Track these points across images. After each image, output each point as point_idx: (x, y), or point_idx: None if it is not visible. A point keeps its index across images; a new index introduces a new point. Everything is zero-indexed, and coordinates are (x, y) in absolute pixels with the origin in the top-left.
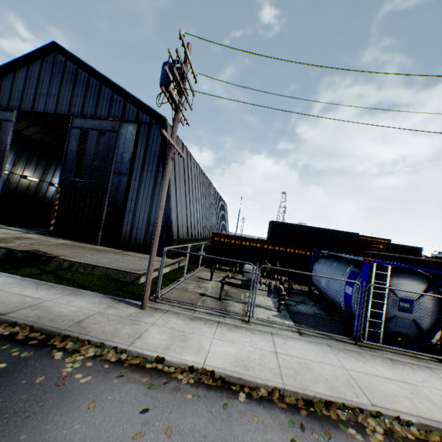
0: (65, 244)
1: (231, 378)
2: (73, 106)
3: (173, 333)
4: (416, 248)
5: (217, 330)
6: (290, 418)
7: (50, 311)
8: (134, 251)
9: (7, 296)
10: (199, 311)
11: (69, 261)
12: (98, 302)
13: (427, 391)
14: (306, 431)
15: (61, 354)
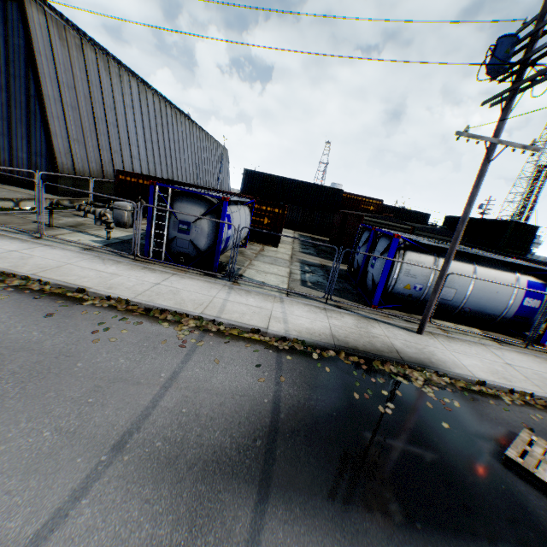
0: None
1: None
2: None
3: None
4: (424, 214)
5: None
6: None
7: None
8: (20, 186)
9: None
10: None
11: None
12: None
13: (120, 279)
14: None
15: None
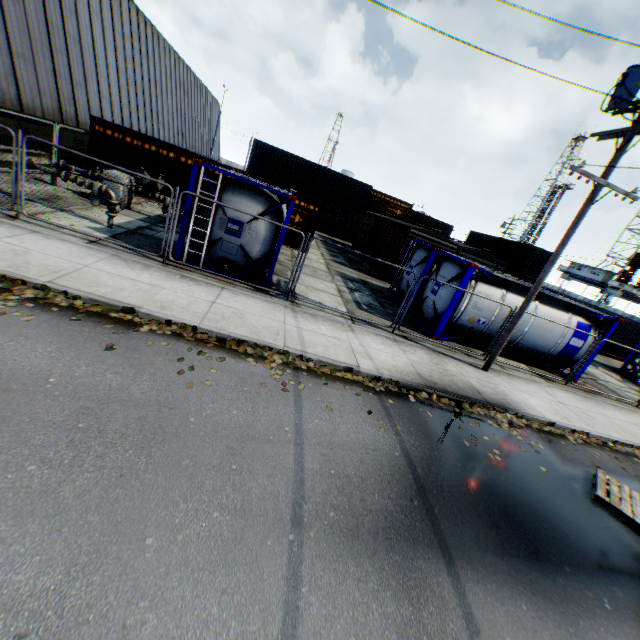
0: None
1: None
2: None
3: None
4: (447, 226)
5: None
6: None
7: None
8: None
9: None
10: None
11: None
12: None
13: (166, 293)
14: None
15: None
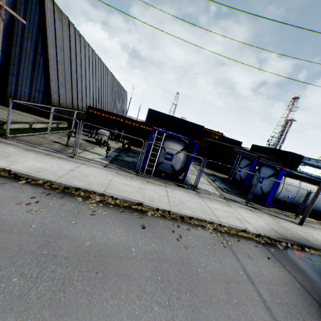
0: None
1: (23, 174)
2: None
3: (0, 153)
4: (239, 142)
5: (41, 157)
6: (45, 192)
7: None
8: (20, 109)
9: None
10: (40, 148)
11: None
12: None
13: (147, 192)
14: (49, 196)
15: None
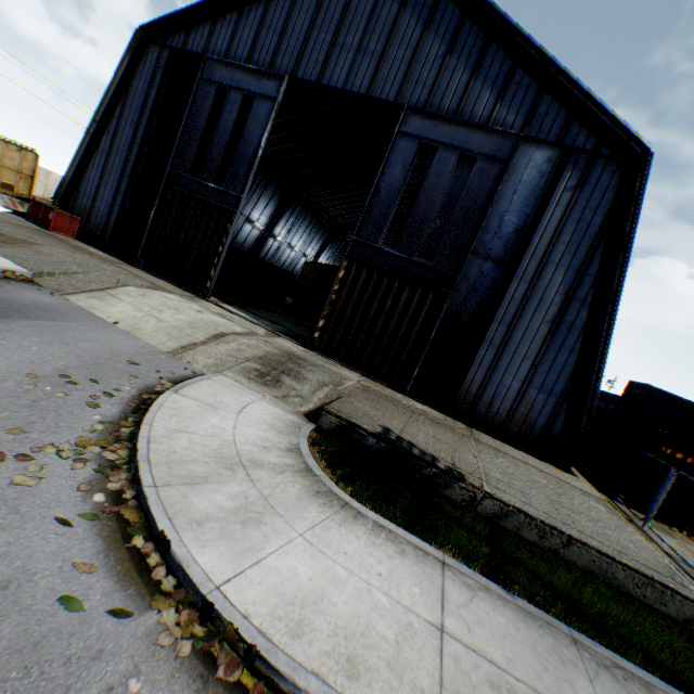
0: (368, 388)
1: None
2: (410, 83)
3: None
4: None
5: None
6: None
7: None
8: (480, 428)
9: None
10: None
11: (498, 501)
12: None
13: None
14: None
15: None
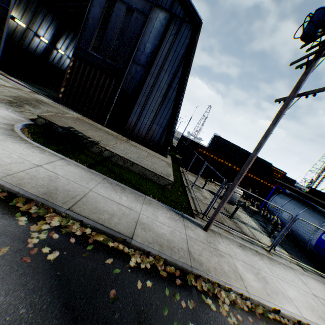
0: (81, 119)
1: None
2: None
3: (252, 270)
4: (293, 180)
5: (266, 264)
6: None
7: (155, 232)
8: (135, 140)
9: (105, 203)
10: (234, 234)
11: (110, 151)
12: (172, 218)
13: None
14: None
15: (211, 302)
